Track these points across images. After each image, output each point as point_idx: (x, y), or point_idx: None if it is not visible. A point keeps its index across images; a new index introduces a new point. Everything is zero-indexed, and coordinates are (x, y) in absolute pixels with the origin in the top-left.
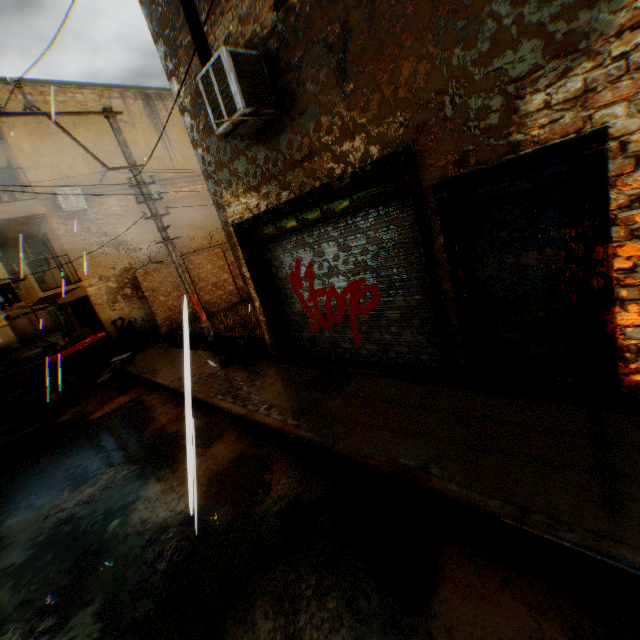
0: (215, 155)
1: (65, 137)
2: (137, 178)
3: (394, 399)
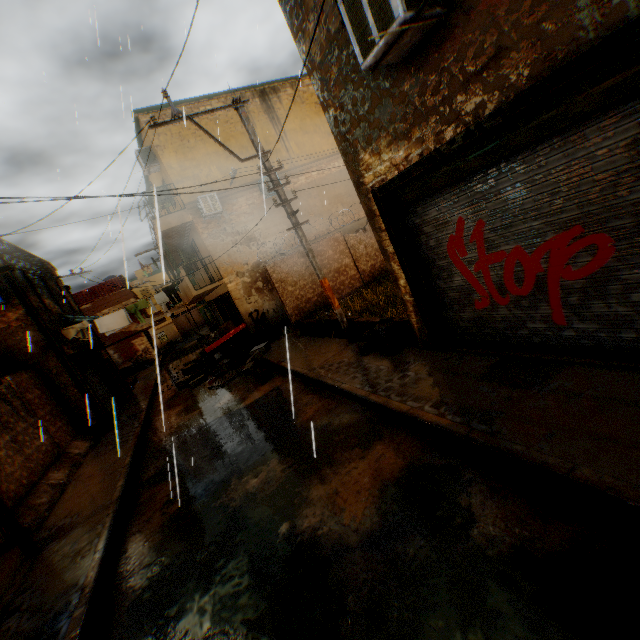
0: (350, 110)
1: (200, 149)
2: (265, 165)
3: None
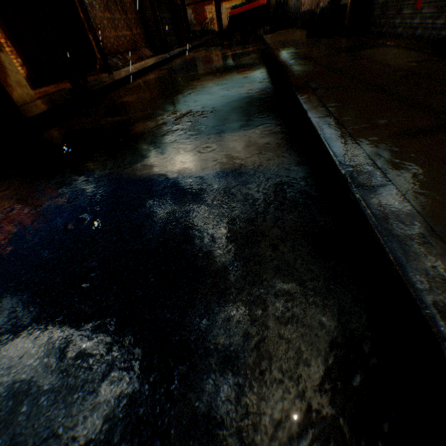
0: None
1: None
2: None
3: (379, 61)
